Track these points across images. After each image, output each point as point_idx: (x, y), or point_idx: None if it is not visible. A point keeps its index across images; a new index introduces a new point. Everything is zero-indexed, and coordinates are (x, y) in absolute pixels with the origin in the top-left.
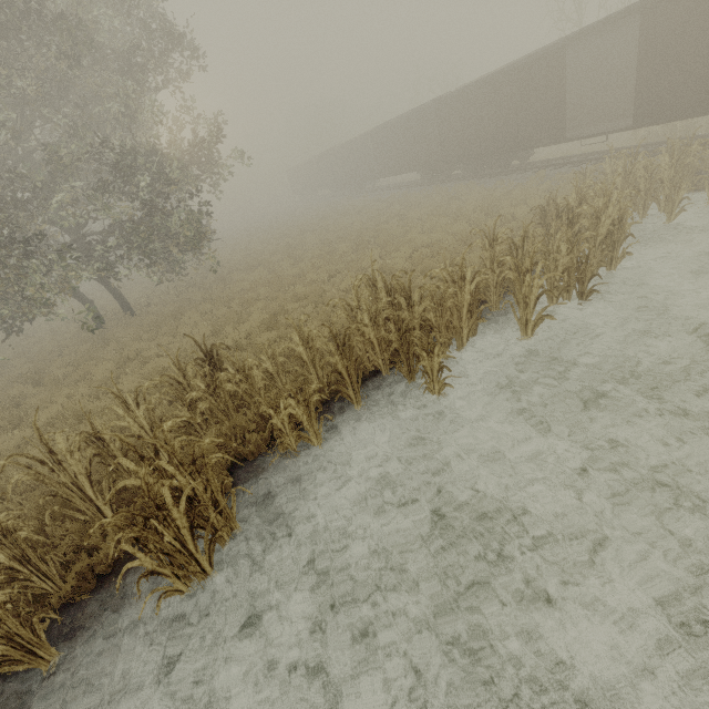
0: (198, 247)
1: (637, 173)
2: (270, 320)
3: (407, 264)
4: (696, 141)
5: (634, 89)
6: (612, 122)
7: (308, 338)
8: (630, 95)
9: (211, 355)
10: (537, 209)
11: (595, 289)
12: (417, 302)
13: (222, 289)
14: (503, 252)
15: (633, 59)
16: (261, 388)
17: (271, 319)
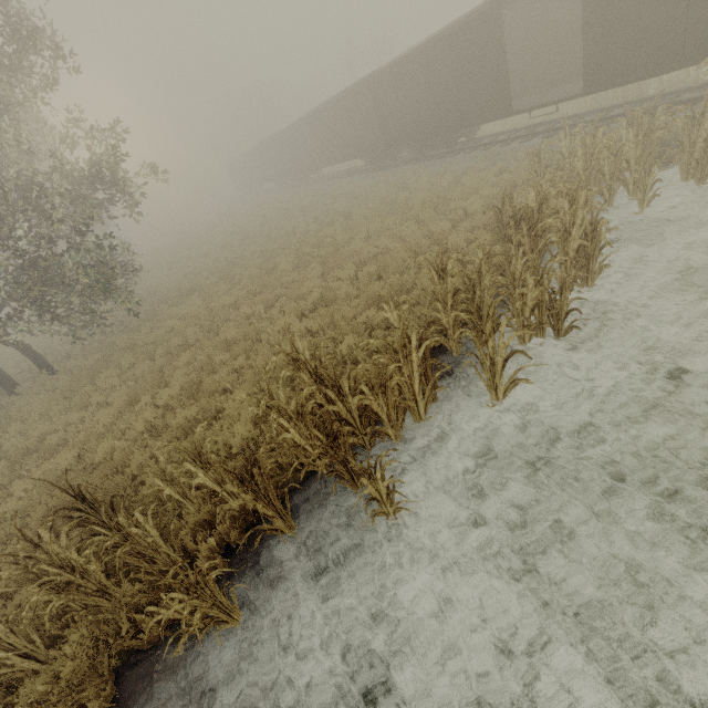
0: (104, 292)
1: (600, 154)
2: (192, 386)
3: (351, 287)
4: (659, 107)
5: (579, 47)
6: (559, 87)
7: (208, 460)
8: (576, 55)
9: (81, 495)
10: (491, 201)
11: (574, 325)
12: (348, 393)
13: (150, 329)
14: (456, 287)
15: (575, 13)
16: (151, 543)
17: (193, 384)
